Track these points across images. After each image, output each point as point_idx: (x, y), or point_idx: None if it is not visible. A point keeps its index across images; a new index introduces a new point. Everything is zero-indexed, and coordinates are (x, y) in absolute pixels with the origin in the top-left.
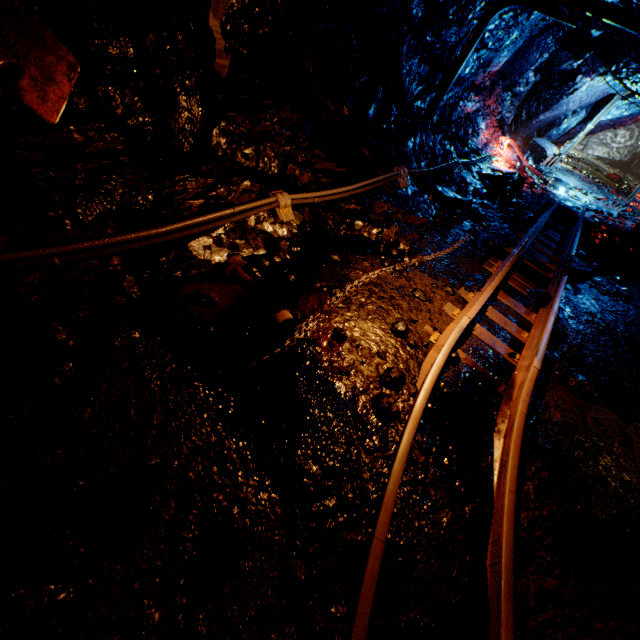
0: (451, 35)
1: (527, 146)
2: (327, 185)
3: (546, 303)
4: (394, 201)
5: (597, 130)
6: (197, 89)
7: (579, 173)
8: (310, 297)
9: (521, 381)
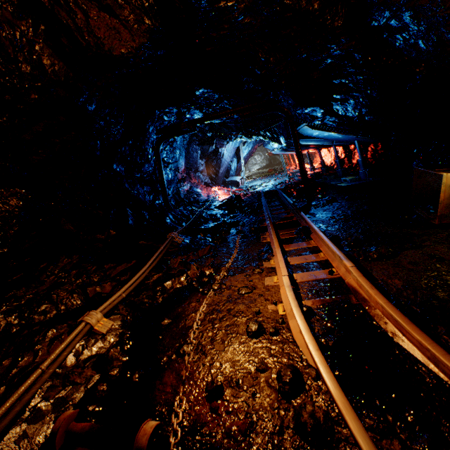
0: (148, 168)
1: (227, 184)
2: (128, 279)
3: (309, 230)
4: (182, 252)
5: (246, 160)
6: None
7: (257, 178)
8: (164, 378)
9: (356, 282)
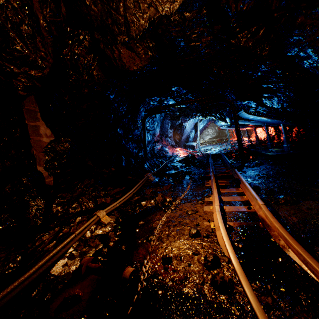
0: (136, 132)
1: (186, 147)
2: (120, 197)
3: (239, 181)
4: (153, 186)
5: (201, 132)
6: (38, 194)
7: (208, 144)
8: (139, 250)
9: (264, 214)
